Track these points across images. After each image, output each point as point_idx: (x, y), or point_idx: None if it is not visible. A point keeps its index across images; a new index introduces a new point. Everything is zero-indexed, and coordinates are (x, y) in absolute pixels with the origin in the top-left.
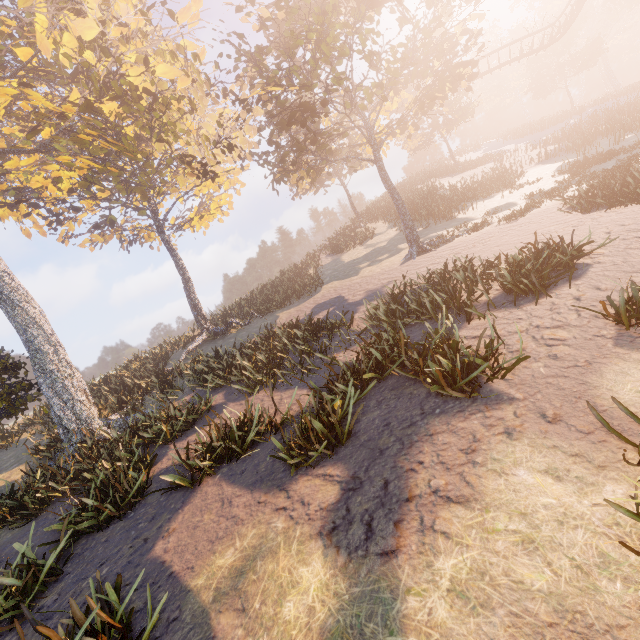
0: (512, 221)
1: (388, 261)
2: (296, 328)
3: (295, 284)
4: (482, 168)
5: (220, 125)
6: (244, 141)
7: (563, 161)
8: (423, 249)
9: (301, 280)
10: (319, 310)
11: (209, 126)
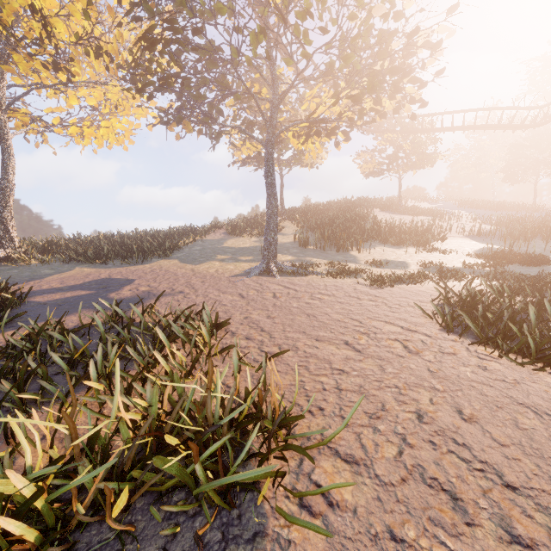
0: (376, 286)
1: (237, 265)
2: (1, 298)
3: (143, 244)
4: (413, 216)
5: (88, 16)
6: (113, 49)
7: (491, 244)
8: (270, 269)
9: (154, 242)
10: (84, 286)
11: (77, 12)
